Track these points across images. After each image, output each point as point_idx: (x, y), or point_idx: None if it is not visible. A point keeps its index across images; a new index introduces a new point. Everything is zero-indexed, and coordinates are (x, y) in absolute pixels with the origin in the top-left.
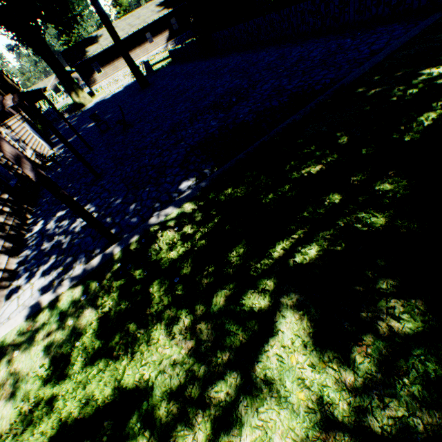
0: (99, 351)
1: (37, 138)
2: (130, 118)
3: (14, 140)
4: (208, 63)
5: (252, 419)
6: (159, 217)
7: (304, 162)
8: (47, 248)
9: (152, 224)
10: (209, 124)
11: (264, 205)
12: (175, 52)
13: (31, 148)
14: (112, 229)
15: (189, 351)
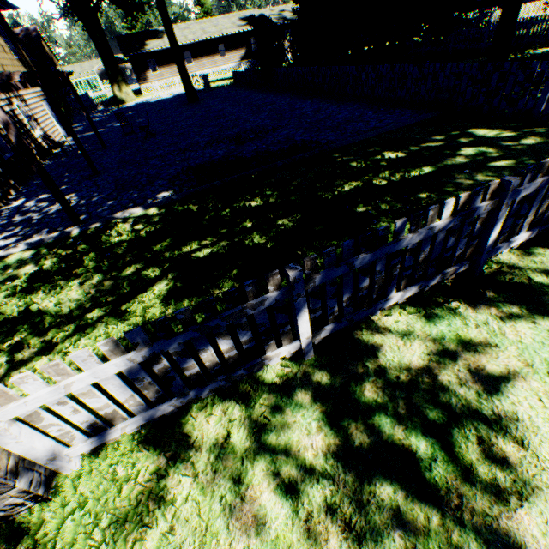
0: (23, 289)
1: (54, 121)
2: (159, 128)
3: (26, 115)
4: (262, 96)
5: (102, 328)
6: (125, 213)
7: (255, 197)
8: (18, 220)
9: (117, 217)
10: (217, 152)
11: (205, 220)
12: (238, 75)
13: (42, 129)
14: (83, 216)
15: (88, 295)
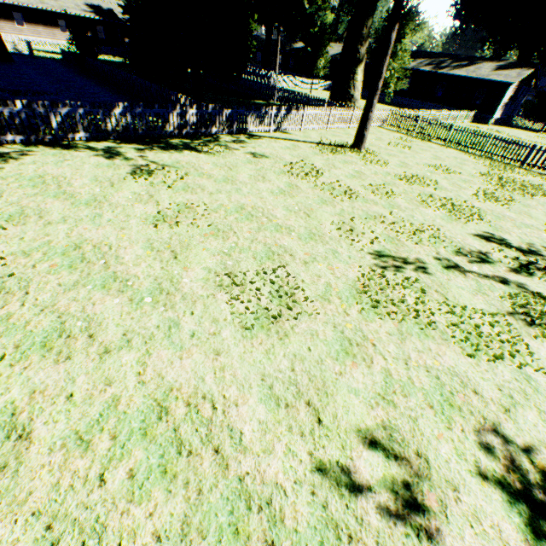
0: None
1: None
2: None
3: None
4: (73, 75)
5: None
6: None
7: None
8: None
9: None
10: None
11: None
12: (65, 53)
13: None
14: None
15: None
